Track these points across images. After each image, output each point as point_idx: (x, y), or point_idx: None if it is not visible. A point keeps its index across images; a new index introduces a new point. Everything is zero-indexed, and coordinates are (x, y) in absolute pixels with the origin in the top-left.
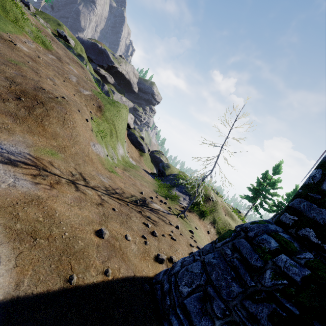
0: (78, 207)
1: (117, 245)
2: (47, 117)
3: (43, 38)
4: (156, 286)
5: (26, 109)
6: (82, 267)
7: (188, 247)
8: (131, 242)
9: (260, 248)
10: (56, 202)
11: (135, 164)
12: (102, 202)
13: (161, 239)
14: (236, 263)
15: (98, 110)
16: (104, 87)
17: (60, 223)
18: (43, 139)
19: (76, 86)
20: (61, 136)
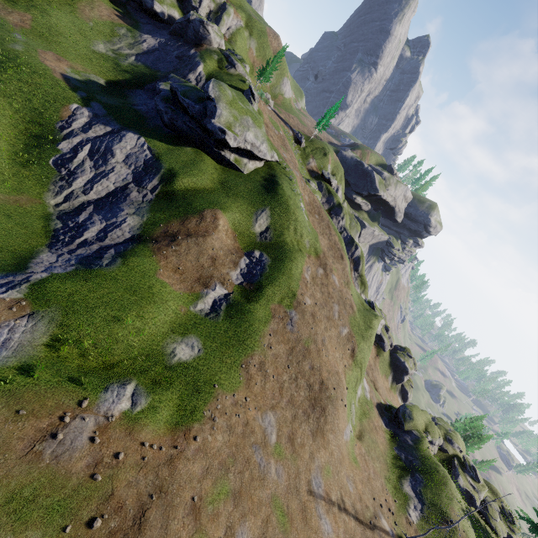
0: None
1: None
2: (325, 425)
3: (315, 242)
4: None
5: (317, 421)
6: None
7: None
8: None
9: None
10: None
11: (369, 395)
12: (353, 532)
13: None
14: None
15: (350, 355)
16: (357, 251)
17: None
18: (323, 452)
19: (337, 326)
20: (330, 441)
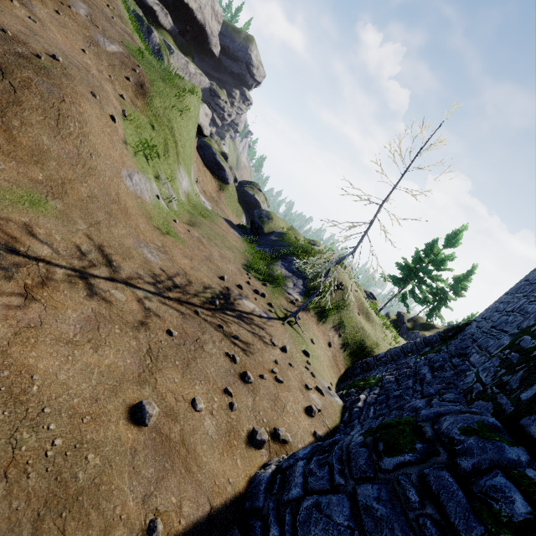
0: (92, 344)
1: (176, 435)
2: (14, 107)
3: None
4: (253, 521)
5: None
6: (94, 535)
7: (303, 393)
8: (204, 413)
9: (488, 510)
10: (37, 344)
11: (211, 208)
12: (146, 317)
13: (258, 386)
14: (432, 533)
15: (137, 92)
16: (152, 37)
17: (42, 414)
18: (9, 165)
19: (88, 28)
20: (54, 156)
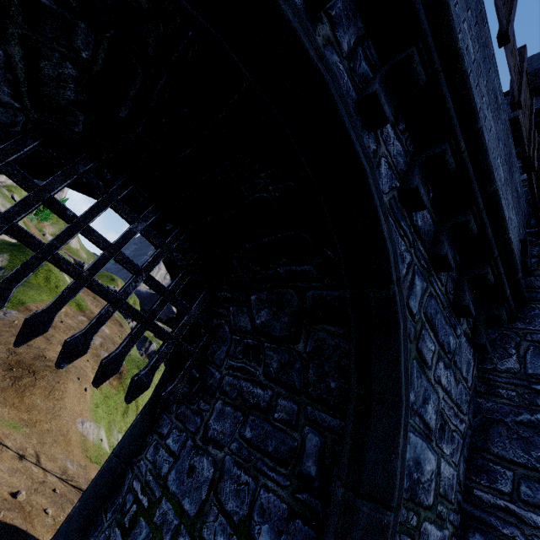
0: (9, 475)
1: (28, 509)
2: (32, 387)
3: (80, 300)
4: None
5: (13, 379)
6: None
7: None
8: (50, 517)
9: None
10: None
11: None
12: (45, 481)
13: None
14: None
15: (116, 377)
16: (151, 346)
17: None
18: (14, 412)
19: (97, 349)
20: (39, 408)
